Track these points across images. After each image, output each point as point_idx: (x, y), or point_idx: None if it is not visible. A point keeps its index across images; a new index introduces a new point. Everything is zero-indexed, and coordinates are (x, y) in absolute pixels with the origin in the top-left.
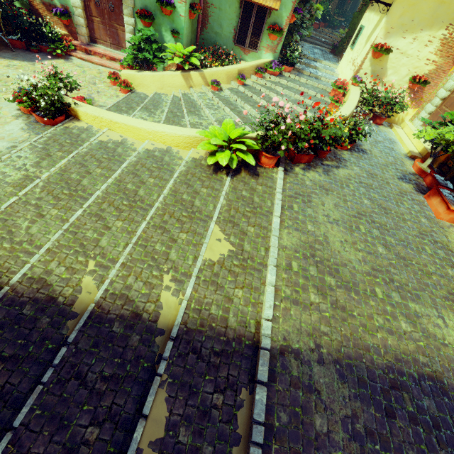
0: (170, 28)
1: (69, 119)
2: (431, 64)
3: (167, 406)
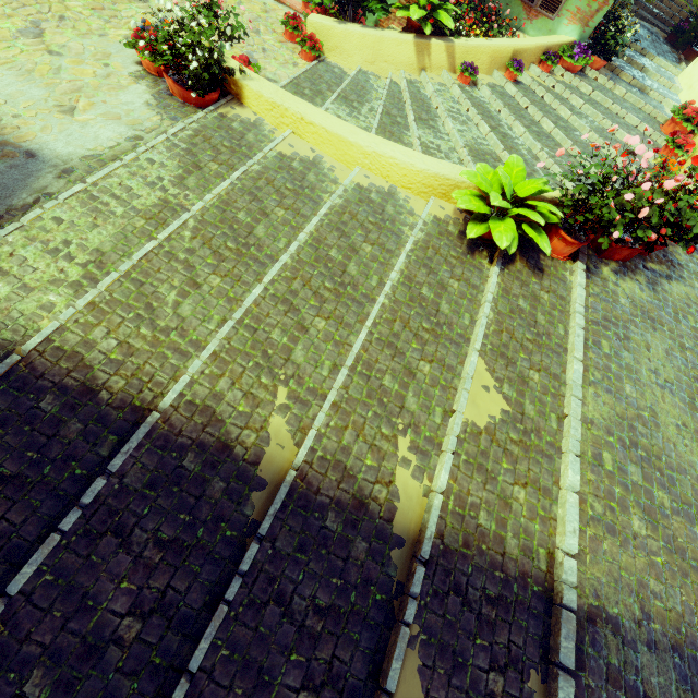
0: None
1: (227, 100)
2: None
3: (421, 681)
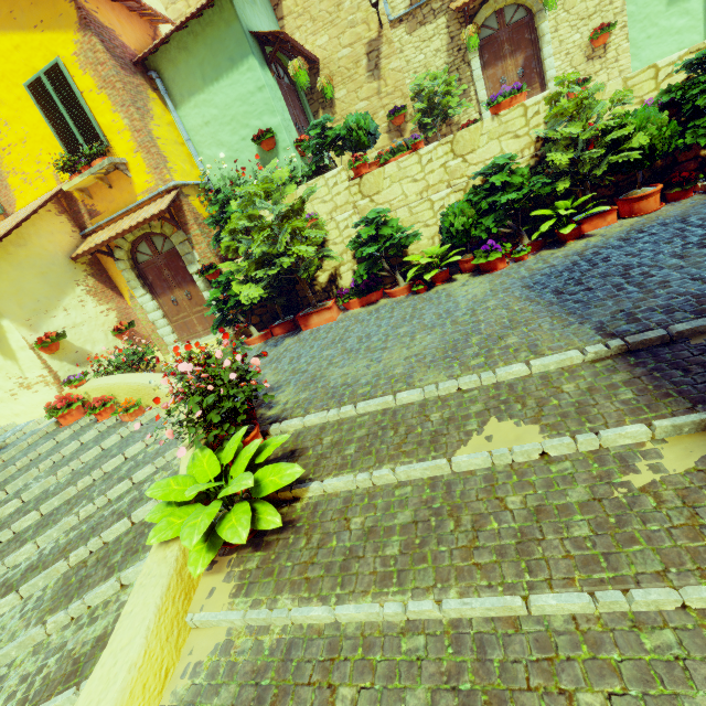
0: None
1: None
2: (110, 313)
3: None
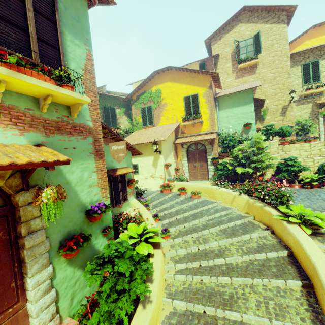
0: (100, 230)
1: None
2: (175, 163)
3: None
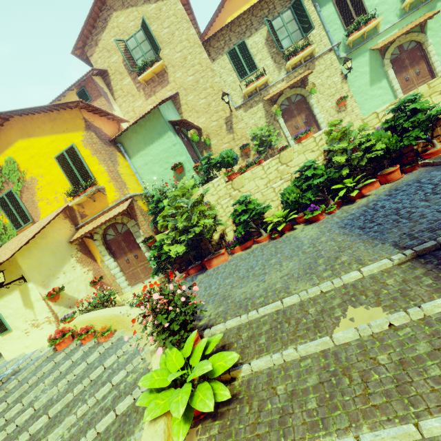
0: None
1: None
2: (89, 272)
3: None
